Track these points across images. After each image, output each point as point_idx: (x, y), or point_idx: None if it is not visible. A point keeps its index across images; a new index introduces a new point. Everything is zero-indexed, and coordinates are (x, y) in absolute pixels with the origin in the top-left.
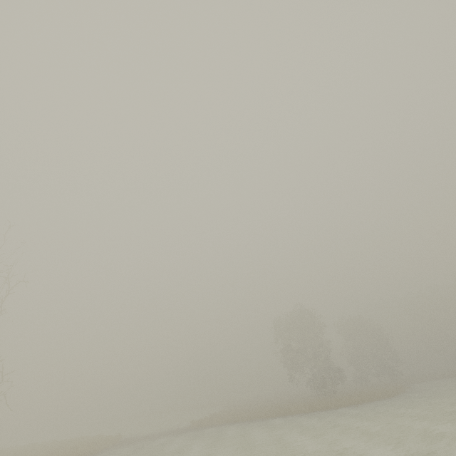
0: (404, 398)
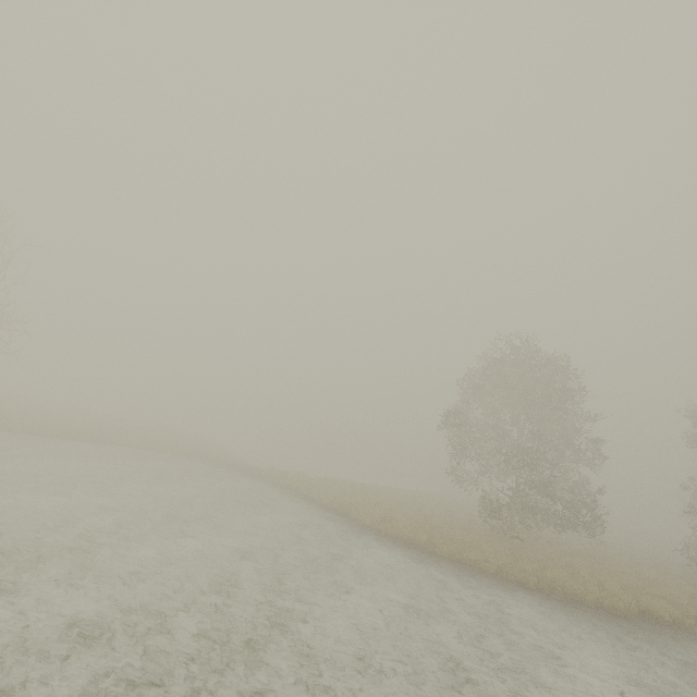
0: (611, 632)
